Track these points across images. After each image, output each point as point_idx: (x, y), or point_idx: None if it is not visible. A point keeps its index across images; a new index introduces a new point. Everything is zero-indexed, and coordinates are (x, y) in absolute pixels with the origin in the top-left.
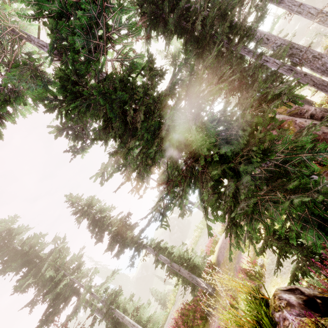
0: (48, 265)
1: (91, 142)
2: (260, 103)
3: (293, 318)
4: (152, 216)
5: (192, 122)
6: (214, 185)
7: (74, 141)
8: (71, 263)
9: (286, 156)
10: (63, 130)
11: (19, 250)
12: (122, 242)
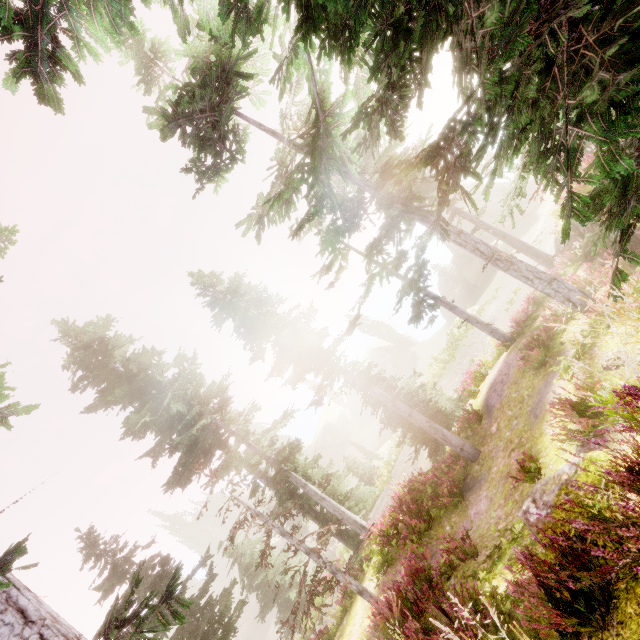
0: (173, 397)
1: (233, 158)
2: None
3: None
4: (358, 315)
5: None
6: (629, 52)
7: (198, 152)
8: (211, 395)
9: None
10: (175, 123)
11: (122, 372)
12: (299, 361)
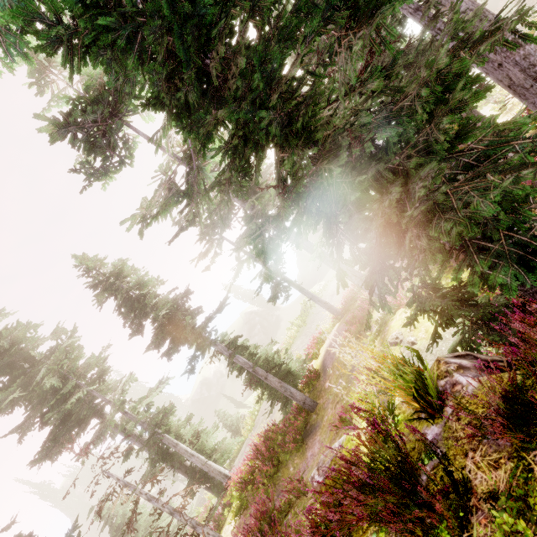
0: (48, 371)
1: (121, 161)
2: (455, 54)
3: (470, 379)
4: (227, 296)
5: (347, 55)
6: (360, 199)
7: (88, 154)
8: (88, 368)
9: (487, 147)
10: (66, 129)
11: None
12: (175, 336)
